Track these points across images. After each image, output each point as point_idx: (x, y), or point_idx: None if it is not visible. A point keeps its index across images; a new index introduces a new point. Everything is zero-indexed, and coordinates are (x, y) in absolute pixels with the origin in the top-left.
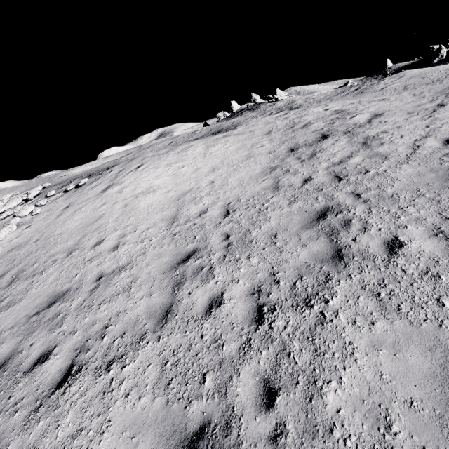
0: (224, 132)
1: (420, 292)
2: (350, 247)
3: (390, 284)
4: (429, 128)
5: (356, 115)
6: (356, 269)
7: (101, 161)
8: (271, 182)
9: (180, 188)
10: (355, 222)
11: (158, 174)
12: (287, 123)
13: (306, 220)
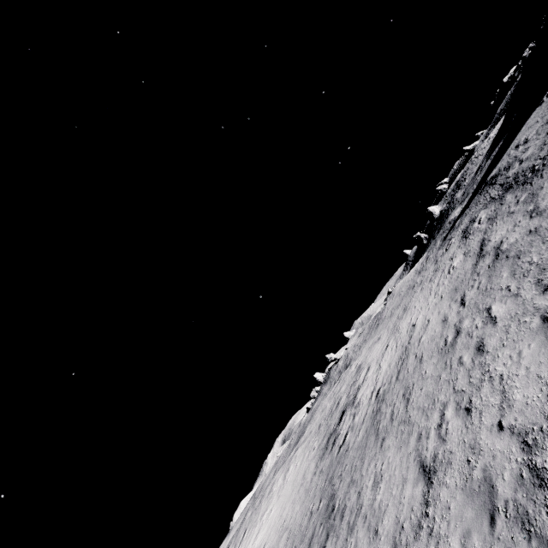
0: (297, 443)
1: (344, 538)
2: (332, 526)
3: (337, 542)
4: (375, 381)
5: (361, 373)
6: (331, 541)
7: (225, 544)
8: (313, 490)
9: (270, 537)
10: (337, 502)
11: (257, 532)
12: (331, 404)
13: (322, 517)
